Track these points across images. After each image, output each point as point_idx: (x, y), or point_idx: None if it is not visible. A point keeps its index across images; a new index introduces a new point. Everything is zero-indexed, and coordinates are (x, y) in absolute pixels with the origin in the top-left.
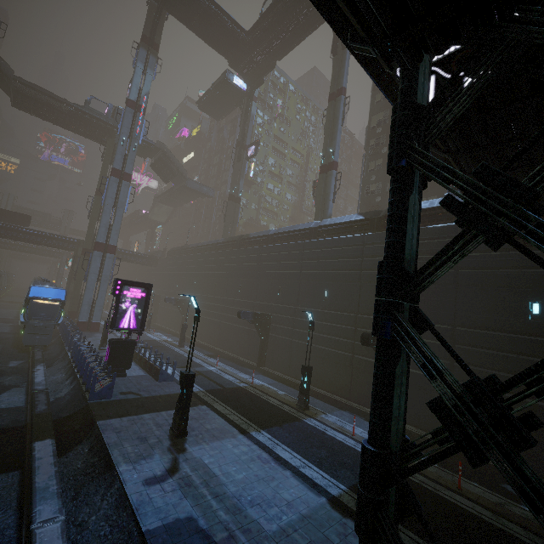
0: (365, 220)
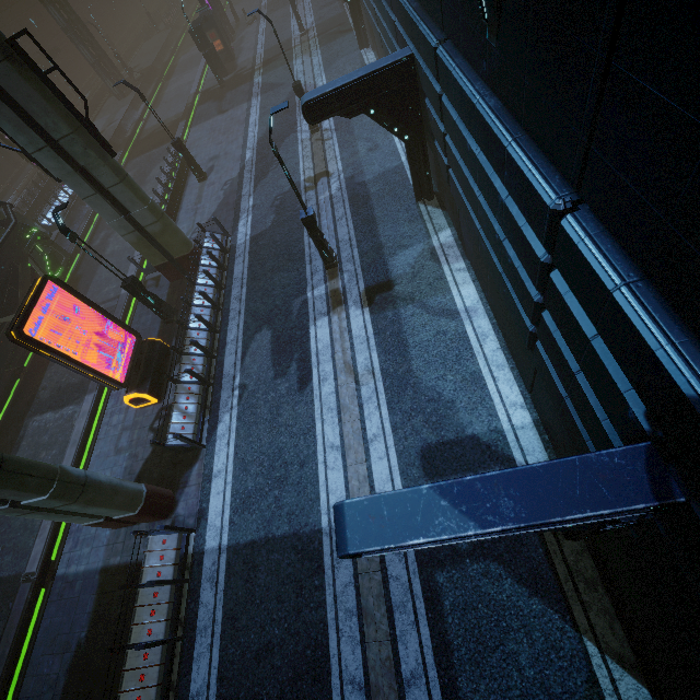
0: None
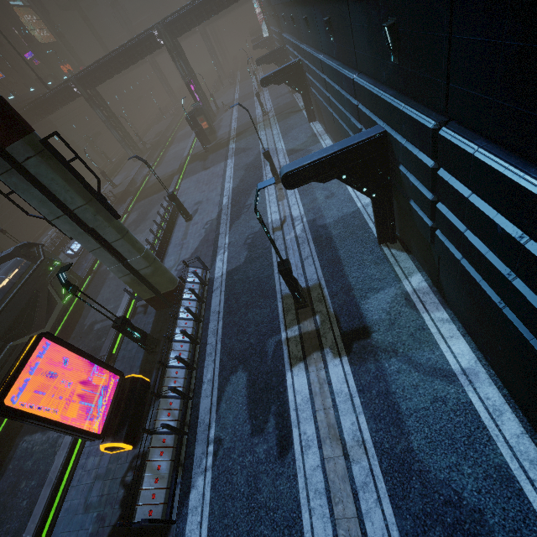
0: None
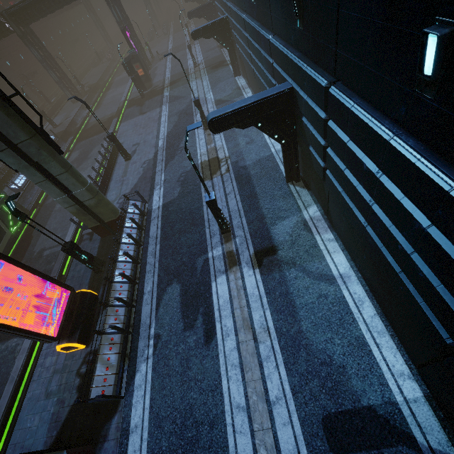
0: None
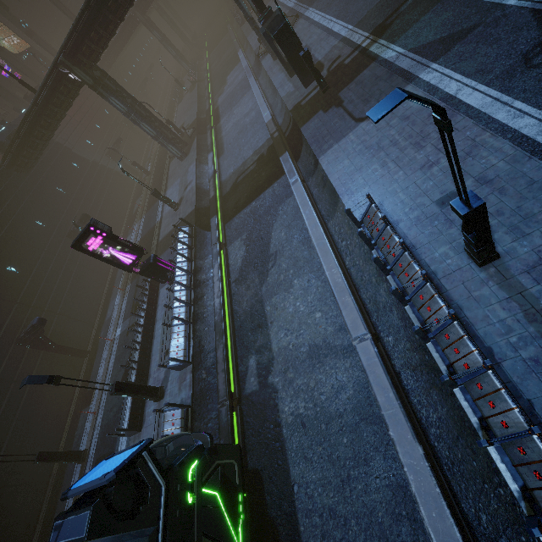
0: None
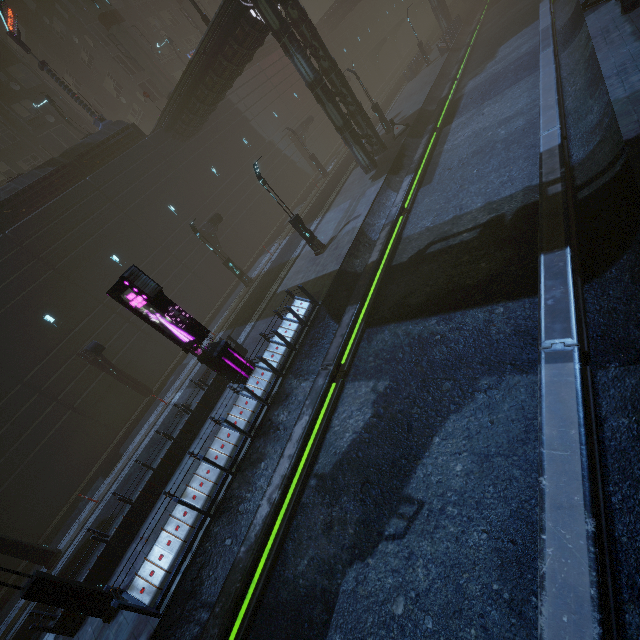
0: (62, 169)
